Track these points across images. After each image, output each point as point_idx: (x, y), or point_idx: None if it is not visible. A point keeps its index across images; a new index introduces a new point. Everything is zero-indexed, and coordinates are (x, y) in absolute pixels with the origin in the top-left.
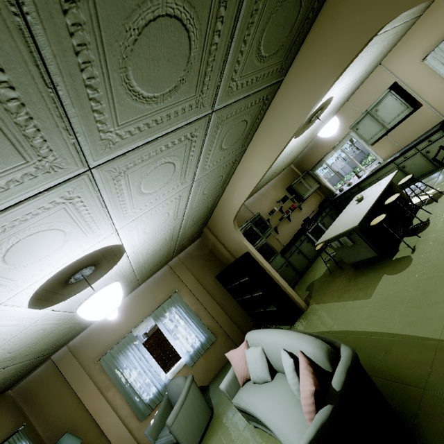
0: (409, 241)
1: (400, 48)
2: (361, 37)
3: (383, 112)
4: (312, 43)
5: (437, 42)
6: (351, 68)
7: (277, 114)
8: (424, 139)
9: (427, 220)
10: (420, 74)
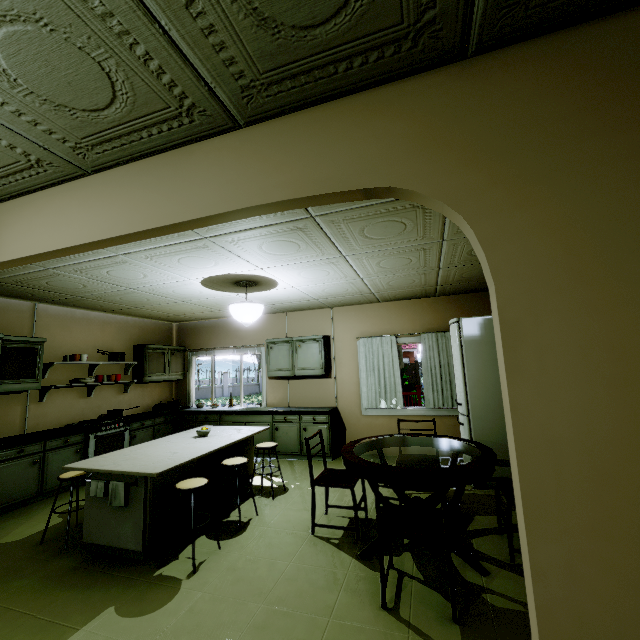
0: (203, 548)
1: (352, 311)
2: (365, 174)
3: (304, 353)
4: (313, 122)
5: (374, 334)
6: (314, 272)
7: (188, 168)
8: (313, 412)
9: (247, 522)
10: (349, 348)
